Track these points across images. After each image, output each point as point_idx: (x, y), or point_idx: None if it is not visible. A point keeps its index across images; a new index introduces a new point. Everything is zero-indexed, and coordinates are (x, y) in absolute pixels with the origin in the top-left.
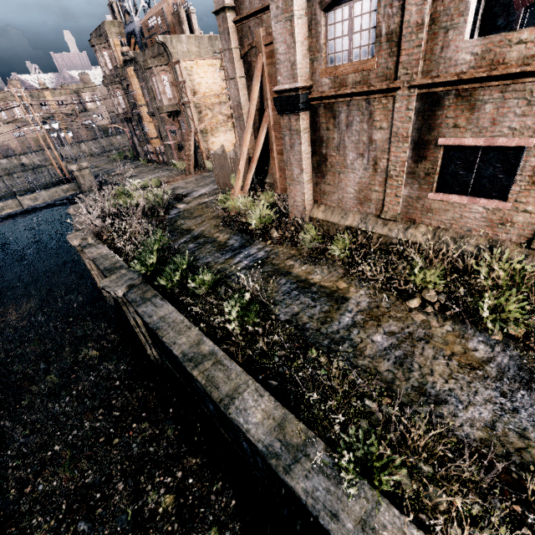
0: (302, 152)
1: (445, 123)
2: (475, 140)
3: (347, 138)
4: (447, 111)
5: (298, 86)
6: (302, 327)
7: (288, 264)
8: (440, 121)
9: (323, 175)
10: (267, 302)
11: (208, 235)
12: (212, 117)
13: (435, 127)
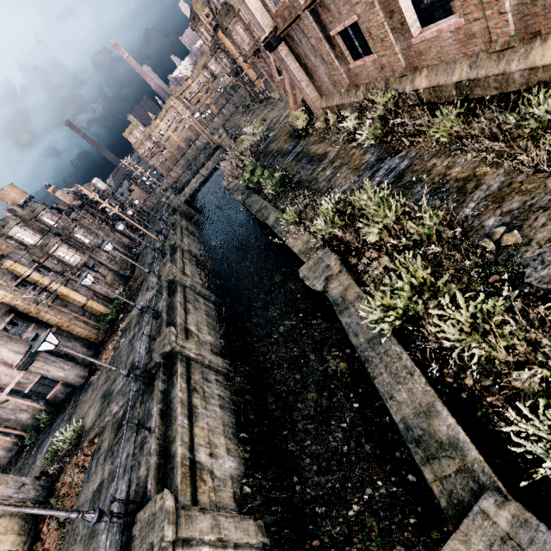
0: (292, 71)
1: (327, 22)
2: (339, 27)
3: (305, 49)
4: (323, 16)
5: (266, 36)
6: (301, 181)
7: (310, 149)
8: (324, 23)
9: (312, 76)
10: (290, 176)
11: (280, 149)
12: None
13: (325, 27)
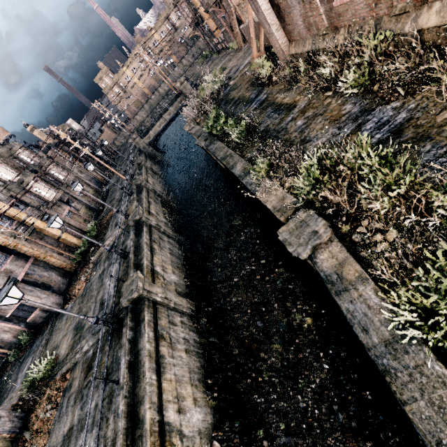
0: (263, 12)
1: None
2: None
3: None
4: None
5: None
6: (268, 131)
7: (275, 97)
8: None
9: (283, 19)
10: (256, 124)
11: (241, 97)
12: None
13: None
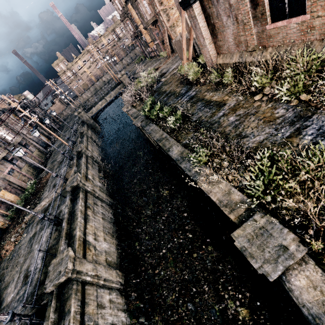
0: (200, 28)
1: None
2: None
3: (219, 9)
4: None
5: None
6: (200, 121)
7: (204, 95)
8: None
9: (216, 36)
10: (189, 114)
11: (172, 91)
12: (174, 14)
13: None
